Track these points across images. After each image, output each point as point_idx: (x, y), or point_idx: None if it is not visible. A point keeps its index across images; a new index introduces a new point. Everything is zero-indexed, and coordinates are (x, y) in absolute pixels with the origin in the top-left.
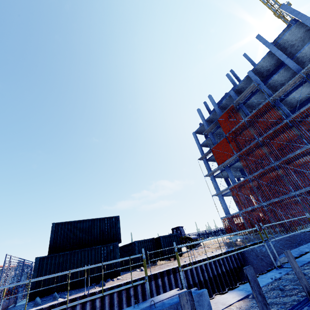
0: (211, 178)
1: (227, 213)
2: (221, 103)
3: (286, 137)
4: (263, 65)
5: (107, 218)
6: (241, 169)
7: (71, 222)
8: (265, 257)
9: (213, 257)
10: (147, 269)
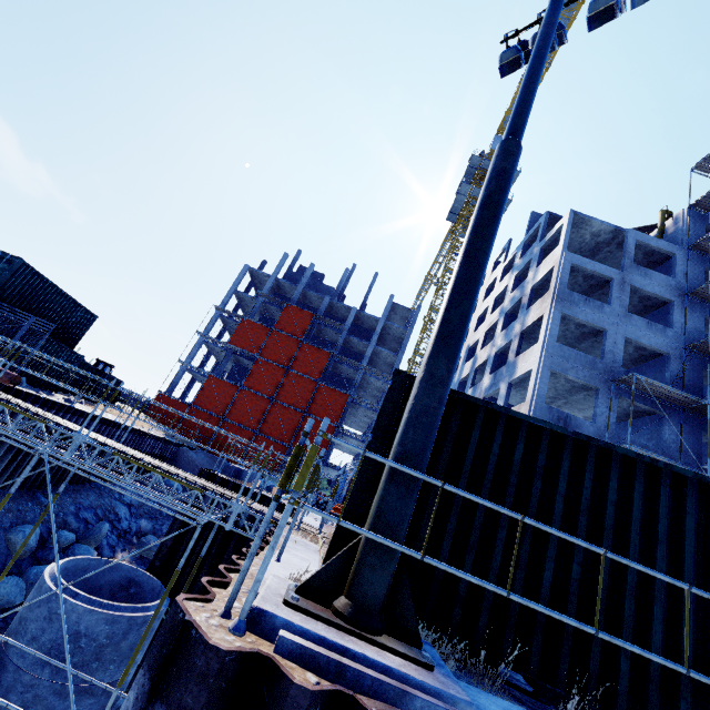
0: (200, 339)
1: (171, 391)
2: (310, 290)
3: (304, 392)
4: (366, 318)
5: (85, 309)
6: (238, 365)
7: (43, 277)
8: (193, 463)
9: (162, 439)
10: (86, 405)
